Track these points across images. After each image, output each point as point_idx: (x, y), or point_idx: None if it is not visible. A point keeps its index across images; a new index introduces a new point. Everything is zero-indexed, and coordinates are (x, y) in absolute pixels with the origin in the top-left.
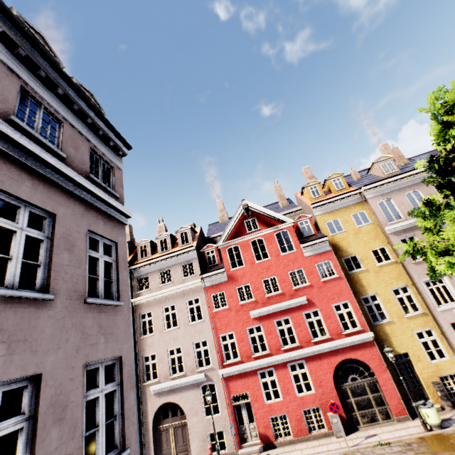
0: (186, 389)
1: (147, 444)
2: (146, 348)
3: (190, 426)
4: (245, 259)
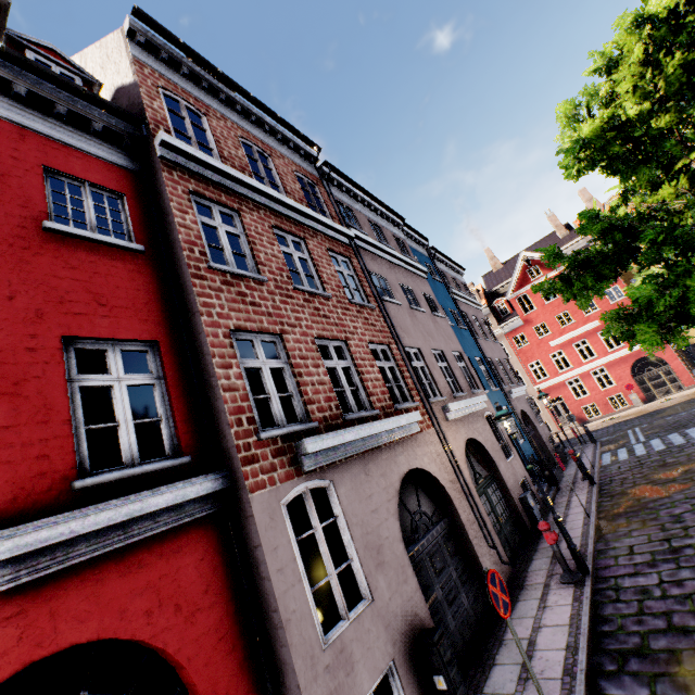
0: None
1: None
2: None
3: None
4: (535, 303)
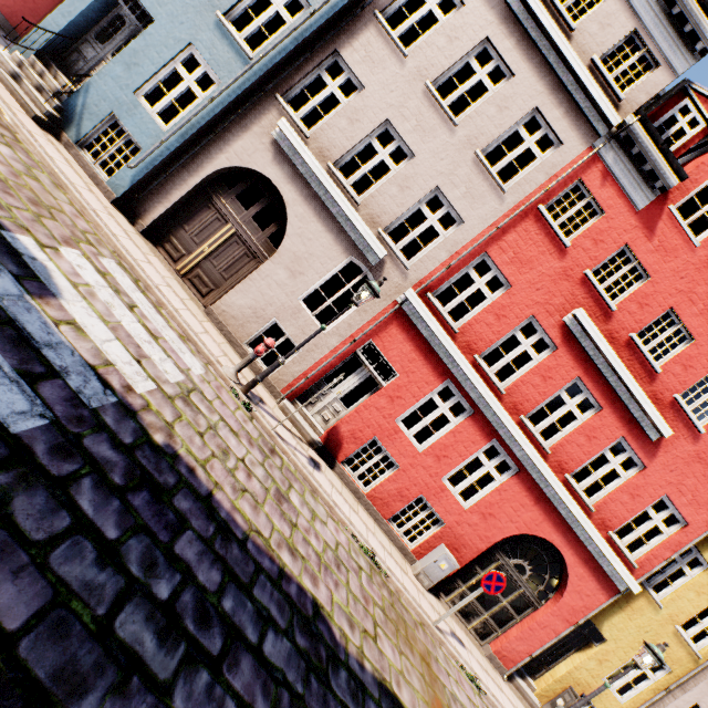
0: (327, 224)
1: (171, 183)
2: (359, 48)
3: (265, 272)
4: None
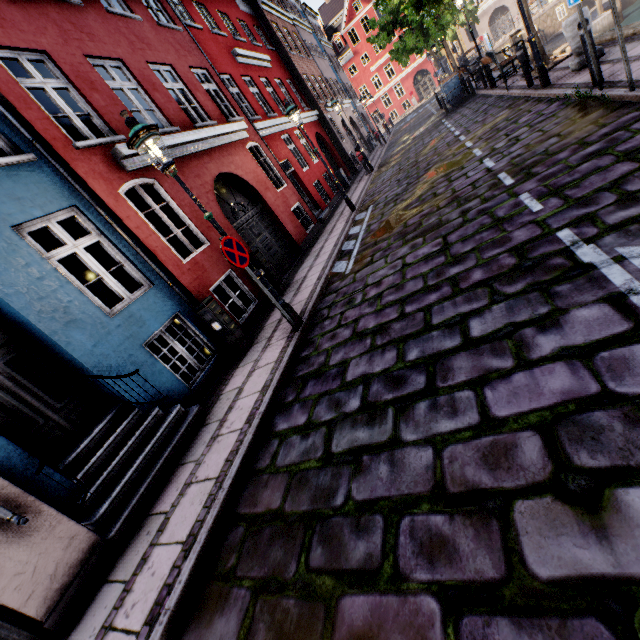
0: None
1: None
2: None
3: None
4: (360, 36)
